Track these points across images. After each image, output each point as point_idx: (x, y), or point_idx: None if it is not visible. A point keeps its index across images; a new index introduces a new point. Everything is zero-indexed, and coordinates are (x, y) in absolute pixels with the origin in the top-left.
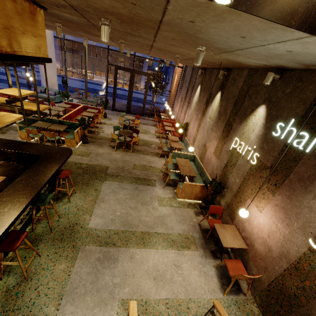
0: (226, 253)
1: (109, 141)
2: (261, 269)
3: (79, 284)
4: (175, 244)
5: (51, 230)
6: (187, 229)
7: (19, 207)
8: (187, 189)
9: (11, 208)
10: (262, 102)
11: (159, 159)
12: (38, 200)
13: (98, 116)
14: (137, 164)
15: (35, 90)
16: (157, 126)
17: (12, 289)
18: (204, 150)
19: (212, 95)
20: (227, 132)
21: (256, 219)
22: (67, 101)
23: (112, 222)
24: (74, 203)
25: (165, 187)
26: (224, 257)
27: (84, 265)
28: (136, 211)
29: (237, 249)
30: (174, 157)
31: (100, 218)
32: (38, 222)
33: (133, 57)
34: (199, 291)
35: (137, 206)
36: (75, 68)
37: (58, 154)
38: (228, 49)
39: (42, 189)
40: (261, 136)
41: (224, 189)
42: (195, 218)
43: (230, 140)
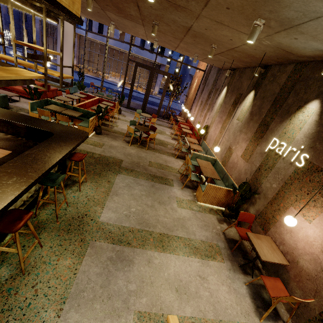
0: (257, 269)
1: (123, 136)
2: (310, 292)
3: (86, 286)
4: (198, 251)
5: (57, 218)
6: (211, 236)
7: (26, 181)
8: (210, 192)
9: (16, 181)
10: (315, 97)
11: (176, 159)
12: (47, 179)
13: (113, 110)
14: (153, 162)
15: (62, 50)
16: (174, 127)
17: (4, 283)
18: (229, 153)
19: (242, 95)
20: (261, 133)
21: (303, 231)
22: (82, 92)
23: (127, 219)
24: (85, 192)
25: (183, 188)
26: (255, 274)
27: (94, 264)
28: (153, 210)
29: (272, 265)
30: (193, 158)
31: (113, 212)
32: (43, 208)
33: (150, 61)
34: (230, 311)
35: (154, 204)
36: (90, 67)
37: (73, 135)
38: (296, 20)
39: (54, 167)
40: (313, 134)
41: (254, 196)
42: (219, 225)
43: (266, 141)
